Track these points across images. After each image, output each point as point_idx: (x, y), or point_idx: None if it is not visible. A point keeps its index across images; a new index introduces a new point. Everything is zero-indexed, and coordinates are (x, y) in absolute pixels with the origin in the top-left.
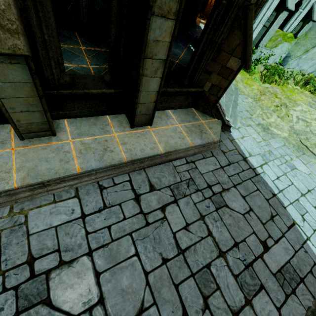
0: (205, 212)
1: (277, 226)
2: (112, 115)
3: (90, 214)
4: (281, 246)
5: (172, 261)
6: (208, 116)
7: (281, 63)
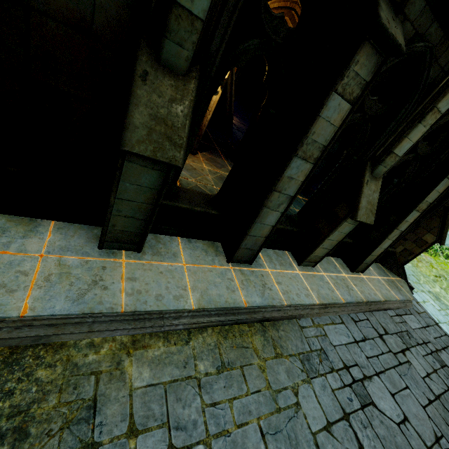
0: (435, 366)
1: None
2: (334, 258)
3: (359, 341)
4: None
5: (435, 403)
6: (393, 274)
7: None
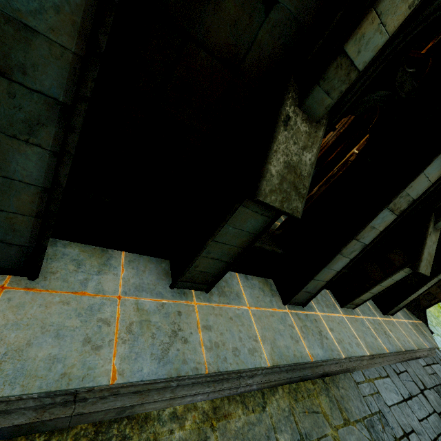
0: None
1: None
2: None
3: (407, 399)
4: None
5: None
6: (414, 316)
7: None
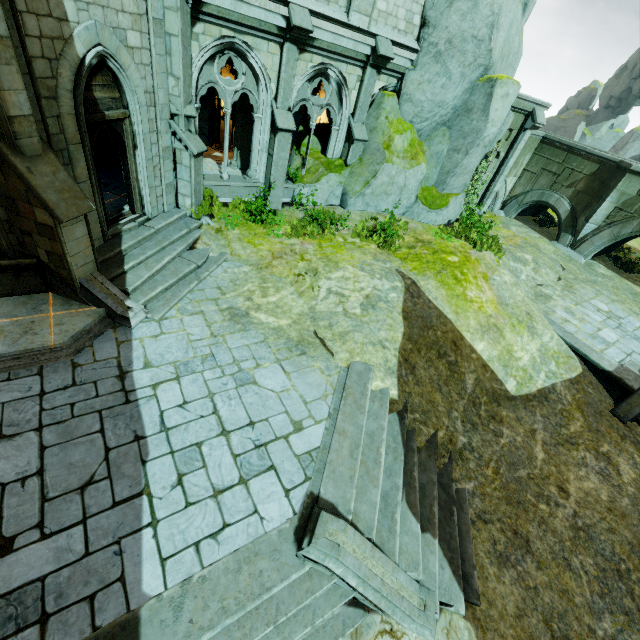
0: None
1: (84, 502)
2: None
3: None
4: (53, 544)
5: None
6: (77, 304)
7: (341, 204)
